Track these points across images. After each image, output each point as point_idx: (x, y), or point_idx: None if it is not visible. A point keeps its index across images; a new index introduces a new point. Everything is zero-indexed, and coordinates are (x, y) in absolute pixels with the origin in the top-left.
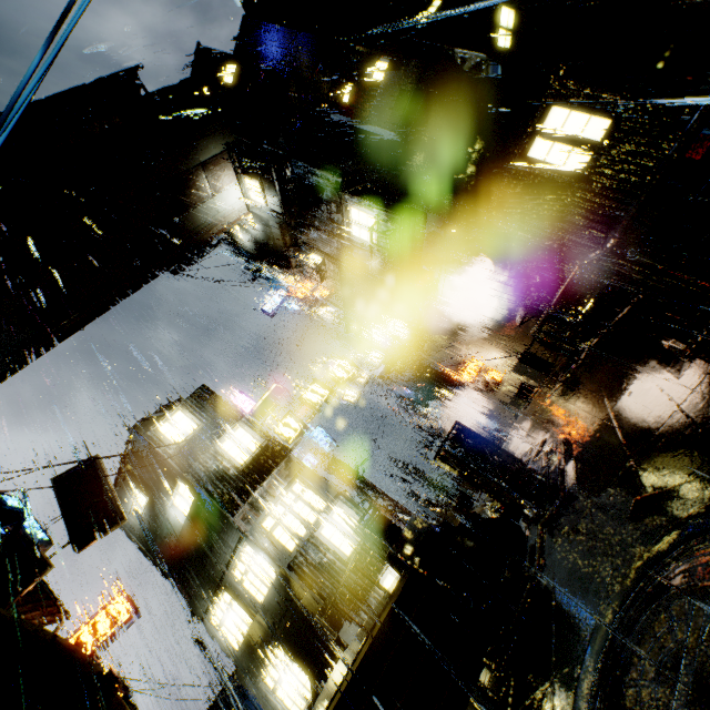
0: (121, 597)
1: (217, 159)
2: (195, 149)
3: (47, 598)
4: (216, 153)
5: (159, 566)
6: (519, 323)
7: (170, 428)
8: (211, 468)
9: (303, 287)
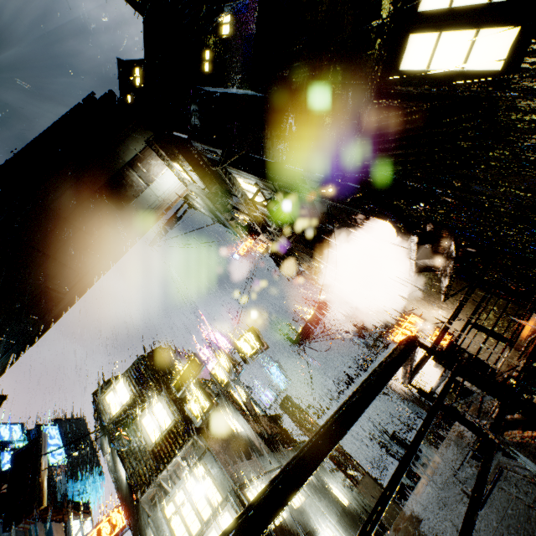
0: (120, 507)
1: (142, 155)
2: (117, 153)
3: (63, 510)
4: (139, 151)
5: (122, 504)
6: (443, 298)
7: (113, 397)
8: (130, 444)
9: (244, 244)
